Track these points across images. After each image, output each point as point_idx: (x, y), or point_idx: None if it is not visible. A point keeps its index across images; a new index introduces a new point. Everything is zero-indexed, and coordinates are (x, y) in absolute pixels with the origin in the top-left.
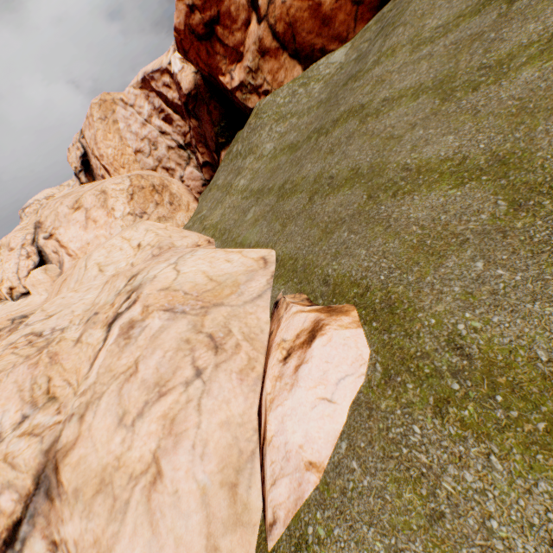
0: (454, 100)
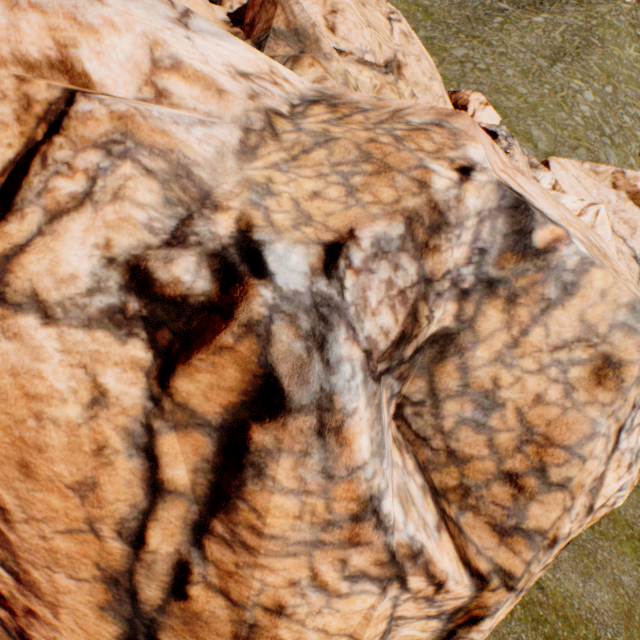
0: (528, 81)
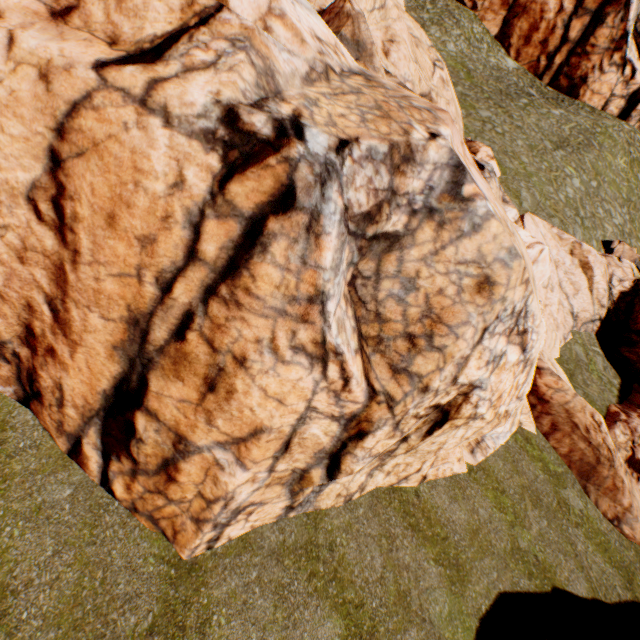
0: (532, 154)
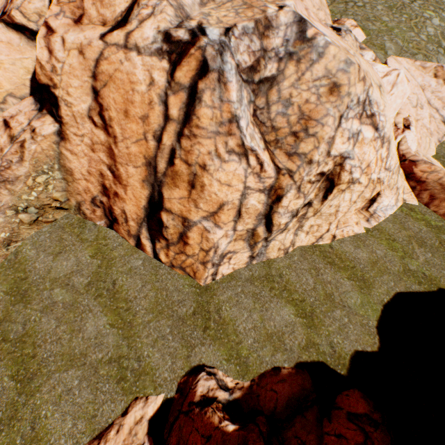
0: (391, 13)
